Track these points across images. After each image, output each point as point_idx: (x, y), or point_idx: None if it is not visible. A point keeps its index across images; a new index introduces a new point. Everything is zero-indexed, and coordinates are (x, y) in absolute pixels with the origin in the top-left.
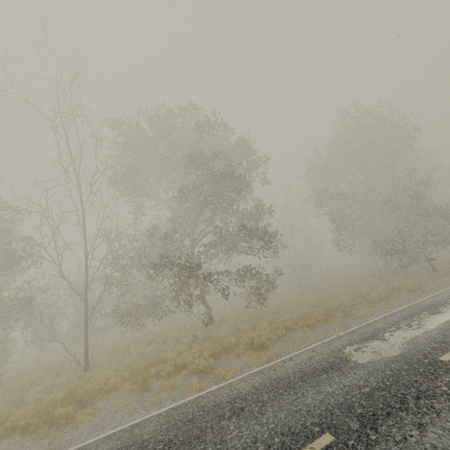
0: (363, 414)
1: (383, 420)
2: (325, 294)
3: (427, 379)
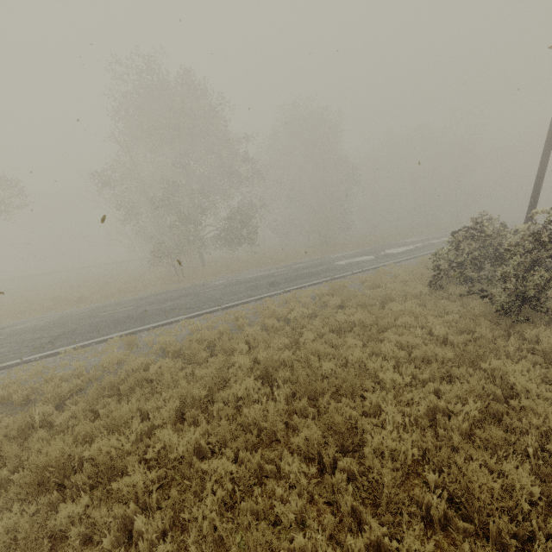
0: None
1: None
2: (71, 291)
3: None
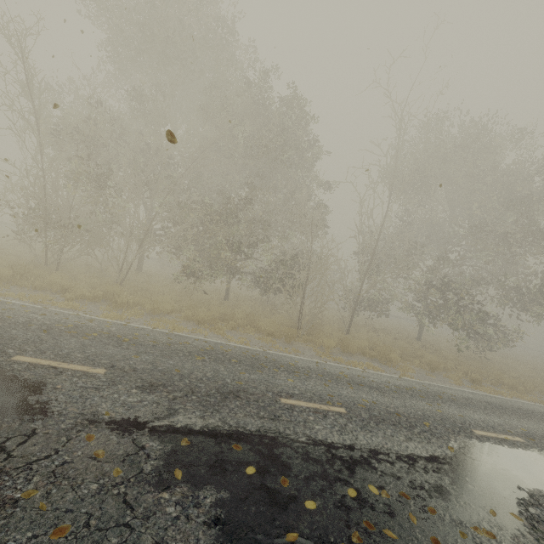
0: None
1: None
2: (540, 373)
3: None
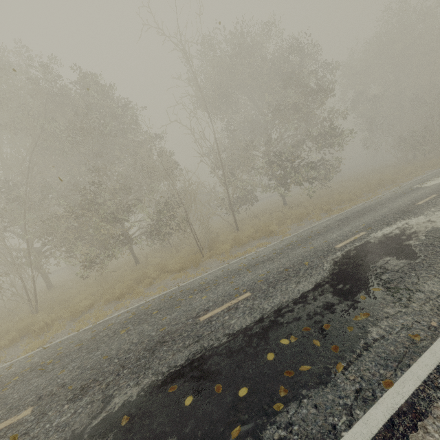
0: None
1: None
2: (362, 180)
3: None
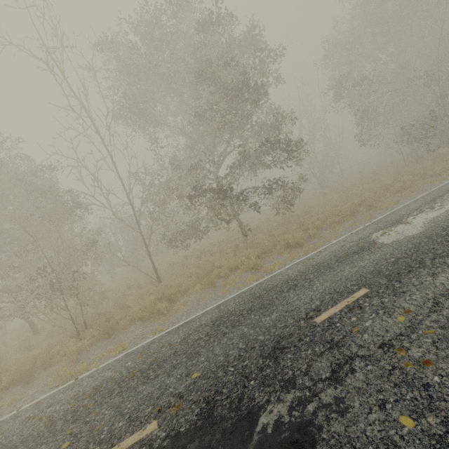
0: (390, 274)
1: (405, 275)
2: (348, 193)
3: (443, 246)
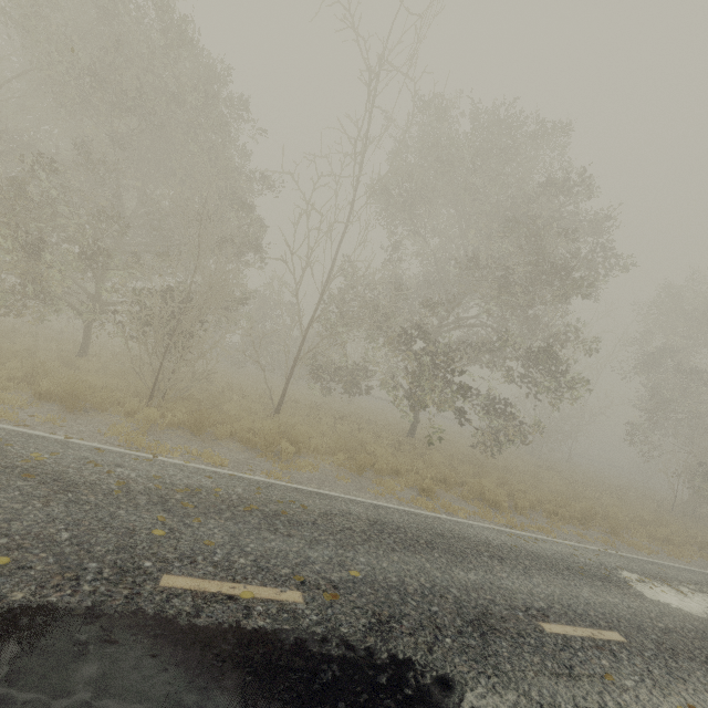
0: (659, 642)
1: (684, 659)
2: (578, 489)
3: None
